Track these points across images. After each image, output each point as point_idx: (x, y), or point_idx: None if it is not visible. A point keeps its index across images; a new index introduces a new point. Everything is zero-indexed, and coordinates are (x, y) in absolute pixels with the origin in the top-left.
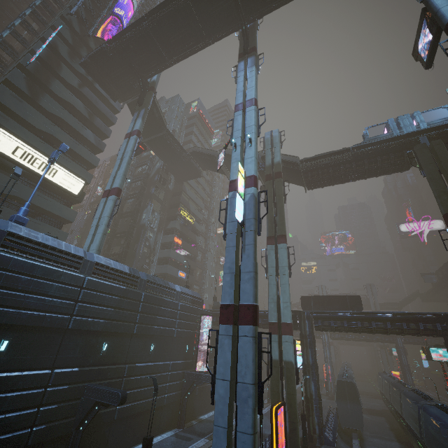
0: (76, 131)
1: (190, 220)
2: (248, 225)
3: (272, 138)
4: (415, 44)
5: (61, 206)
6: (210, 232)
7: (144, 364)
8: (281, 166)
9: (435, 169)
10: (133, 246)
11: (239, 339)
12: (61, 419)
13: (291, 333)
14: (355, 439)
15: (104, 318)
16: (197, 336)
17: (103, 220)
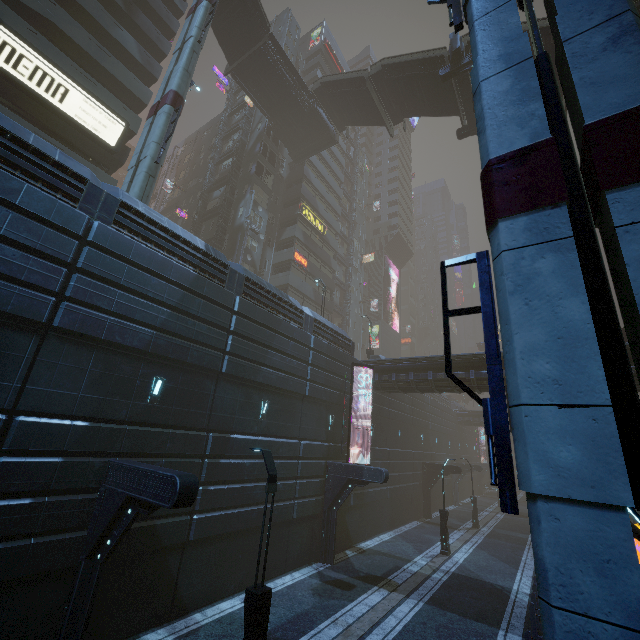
0: (102, 31)
1: (320, 228)
2: None
3: None
4: None
5: (85, 164)
6: (352, 258)
7: (248, 437)
8: None
9: None
10: None
11: (621, 239)
12: (51, 533)
13: None
14: None
15: (149, 326)
16: (347, 403)
17: (146, 150)
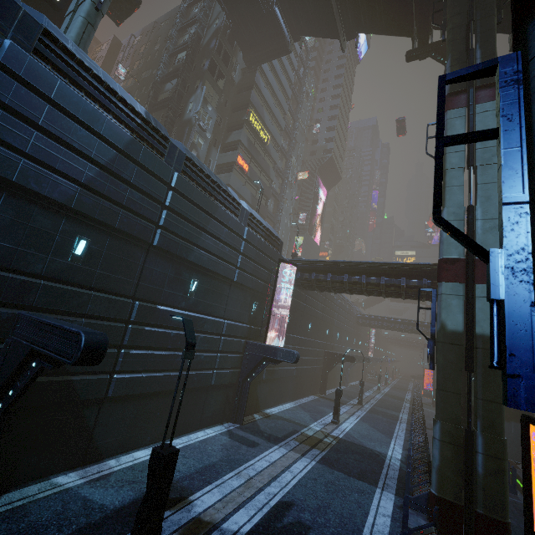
0: None
1: (264, 137)
2: None
3: None
4: None
5: None
6: (289, 172)
7: (175, 310)
8: None
9: None
10: None
11: None
12: None
13: None
14: None
15: (74, 180)
16: (270, 293)
17: None
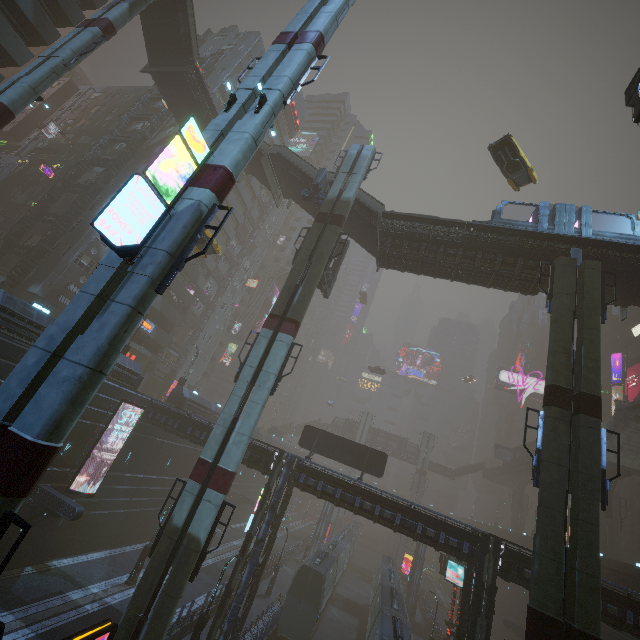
0: None
1: None
2: (147, 261)
3: (359, 157)
4: (639, 71)
5: None
6: (231, 279)
7: None
8: (350, 209)
9: (570, 305)
10: (63, 246)
11: None
12: None
13: (224, 490)
14: None
15: None
16: (101, 432)
17: None
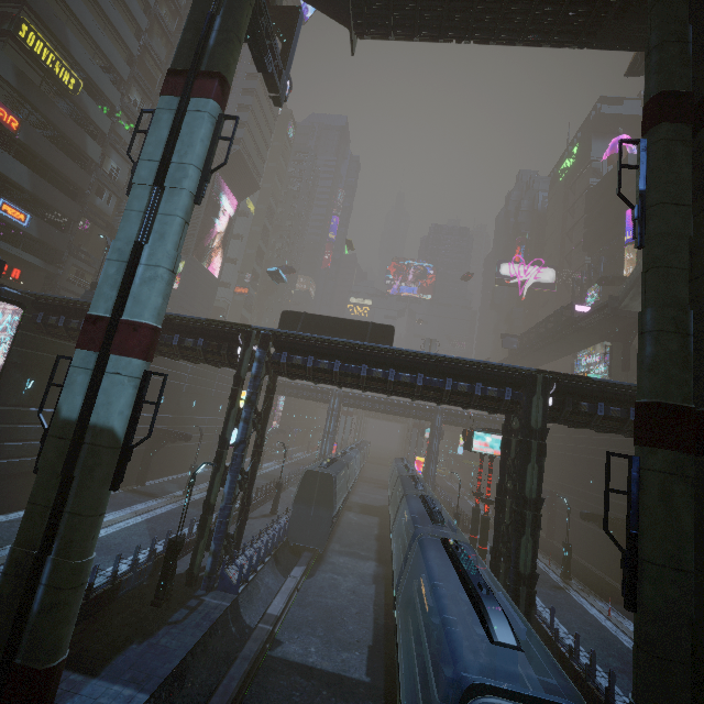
0: None
1: (66, 79)
2: None
3: None
4: None
5: None
6: None
7: None
8: None
9: None
10: None
11: None
12: None
13: (140, 353)
14: (299, 567)
15: None
16: None
17: None
